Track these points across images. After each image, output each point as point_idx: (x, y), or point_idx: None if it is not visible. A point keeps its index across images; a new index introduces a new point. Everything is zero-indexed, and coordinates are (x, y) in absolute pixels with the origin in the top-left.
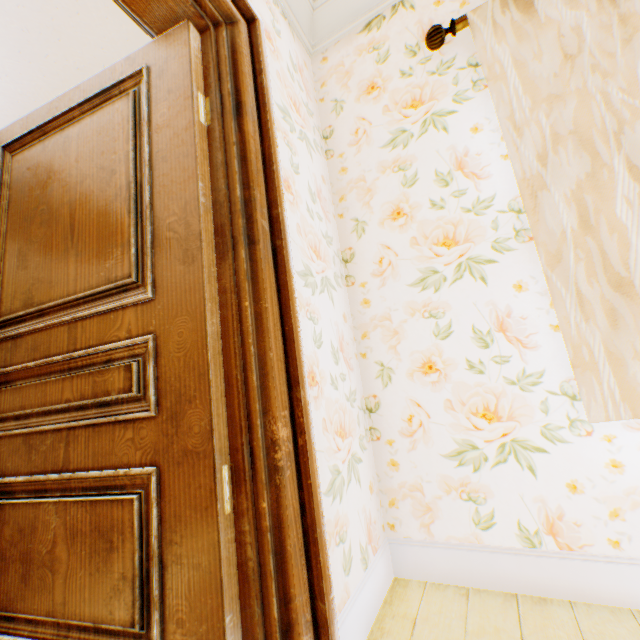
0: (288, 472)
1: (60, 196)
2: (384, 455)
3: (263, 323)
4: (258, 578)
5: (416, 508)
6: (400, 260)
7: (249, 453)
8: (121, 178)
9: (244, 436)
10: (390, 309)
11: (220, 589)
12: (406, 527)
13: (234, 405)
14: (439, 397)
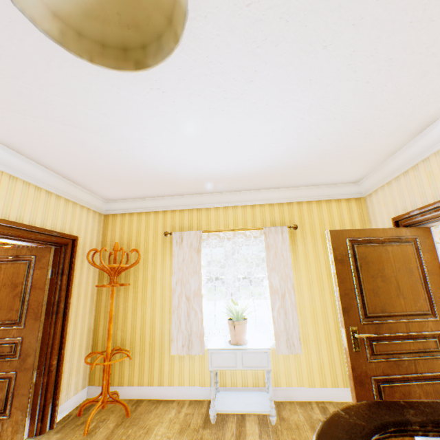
0: None
1: (388, 272)
2: None
3: None
4: None
5: None
6: None
7: None
8: (415, 274)
9: None
10: None
11: None
12: None
13: None
14: None
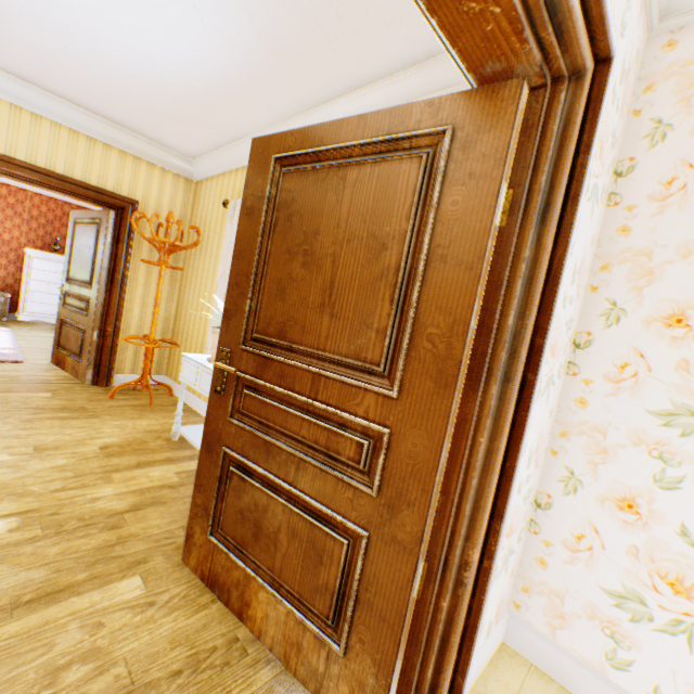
0: (468, 586)
1: (324, 244)
2: (535, 549)
3: (490, 461)
4: (423, 646)
5: (548, 608)
6: (650, 378)
7: (442, 561)
8: (390, 257)
9: (443, 549)
10: (609, 424)
11: (397, 643)
12: (531, 615)
13: (442, 521)
14: (625, 538)
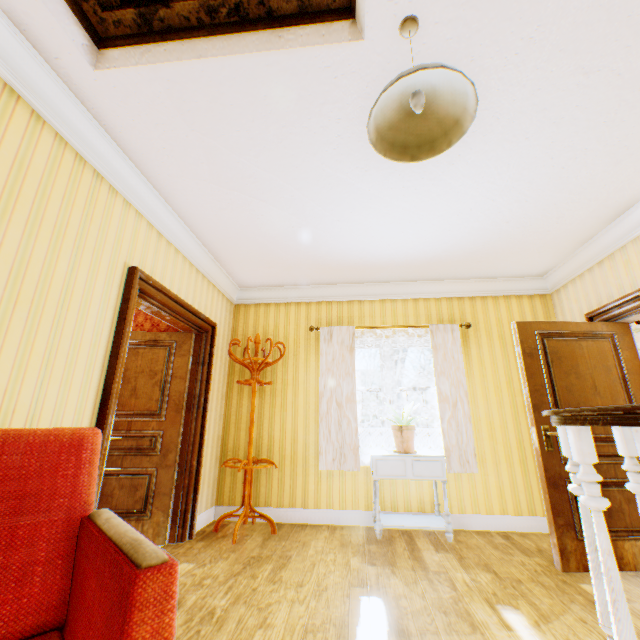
0: None
1: (582, 369)
2: None
3: None
4: None
5: None
6: None
7: None
8: (613, 373)
9: None
10: None
11: None
12: None
13: None
14: None
